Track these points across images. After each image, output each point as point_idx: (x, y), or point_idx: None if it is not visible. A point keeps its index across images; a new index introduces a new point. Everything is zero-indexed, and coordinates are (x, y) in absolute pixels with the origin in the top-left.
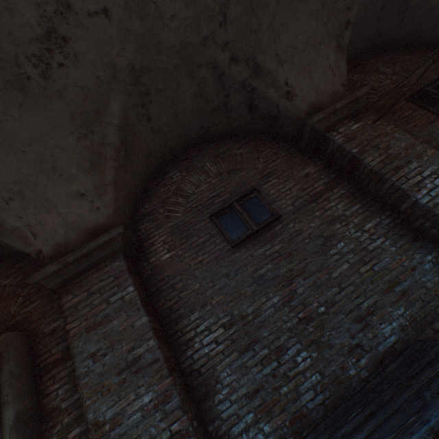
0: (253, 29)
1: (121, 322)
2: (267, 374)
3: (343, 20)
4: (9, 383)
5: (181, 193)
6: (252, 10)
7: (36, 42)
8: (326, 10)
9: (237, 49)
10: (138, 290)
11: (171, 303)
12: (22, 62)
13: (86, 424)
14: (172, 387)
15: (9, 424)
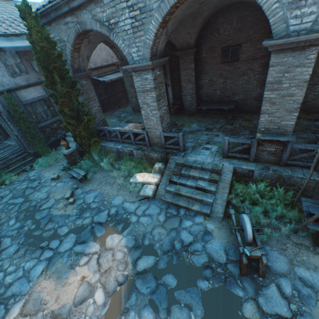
0: None
1: (189, 72)
2: (211, 92)
3: None
4: (168, 71)
5: (218, 32)
6: None
7: None
8: None
9: None
10: (194, 66)
11: (200, 69)
12: None
13: (181, 85)
14: (194, 87)
15: (169, 78)
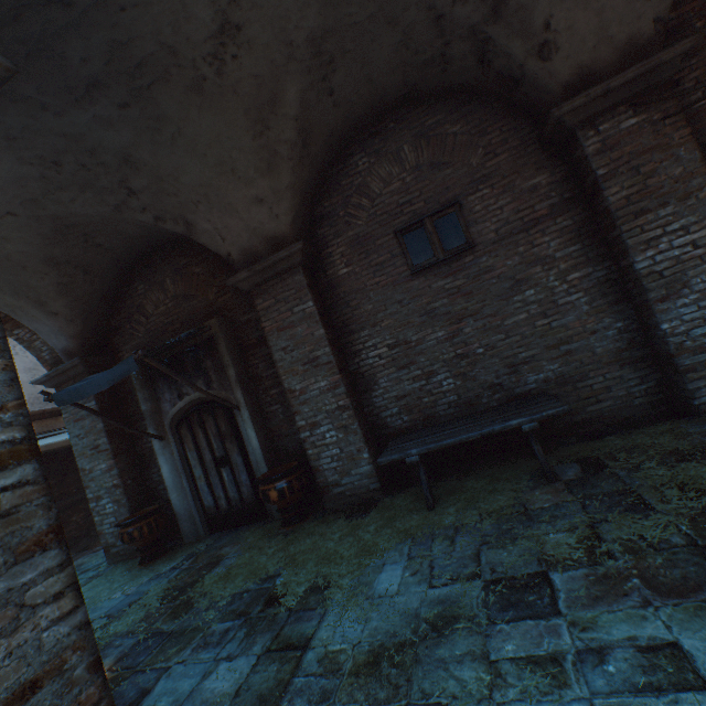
0: None
1: (303, 330)
2: (416, 388)
3: None
4: (227, 354)
5: (366, 191)
6: None
7: (211, 40)
8: None
9: None
10: (316, 306)
11: (345, 318)
12: (199, 64)
13: (284, 389)
14: (340, 381)
15: (233, 378)
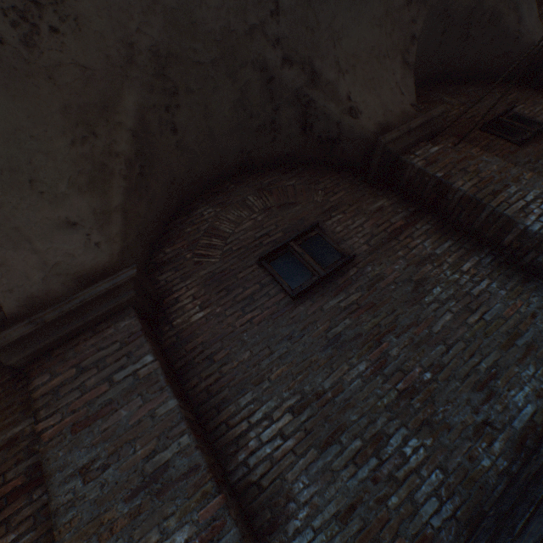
0: (310, 27)
1: (132, 411)
2: (365, 478)
3: (409, 33)
4: None
5: (216, 232)
6: (309, 3)
7: None
8: (390, 19)
9: (291, 49)
10: (159, 361)
11: (209, 382)
12: None
13: None
14: (224, 512)
15: None
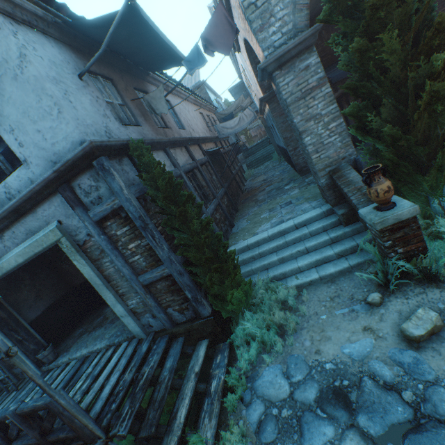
0: None
1: None
2: None
3: None
4: None
5: None
6: None
7: None
8: None
9: None
10: None
11: None
12: None
13: None
14: None
15: None
